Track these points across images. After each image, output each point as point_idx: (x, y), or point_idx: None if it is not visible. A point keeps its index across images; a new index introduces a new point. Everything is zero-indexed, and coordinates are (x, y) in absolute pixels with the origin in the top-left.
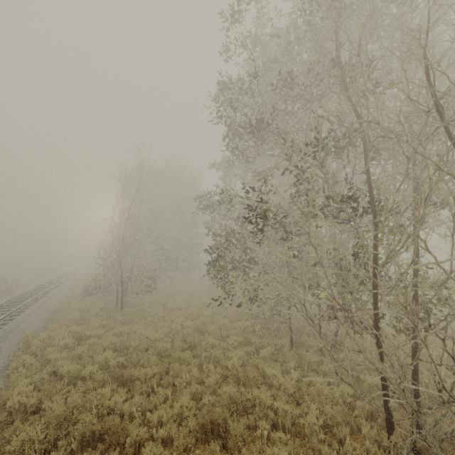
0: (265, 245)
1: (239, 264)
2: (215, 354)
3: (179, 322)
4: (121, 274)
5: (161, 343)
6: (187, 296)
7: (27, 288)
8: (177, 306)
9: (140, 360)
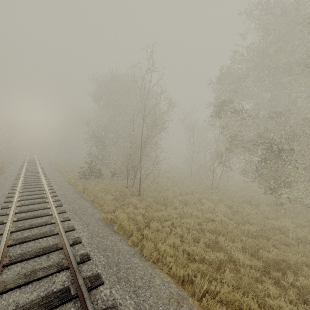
0: (309, 149)
1: (227, 162)
2: (306, 236)
3: (212, 205)
4: (140, 164)
5: (247, 226)
6: (173, 183)
7: (14, 170)
8: (177, 191)
9: (259, 244)
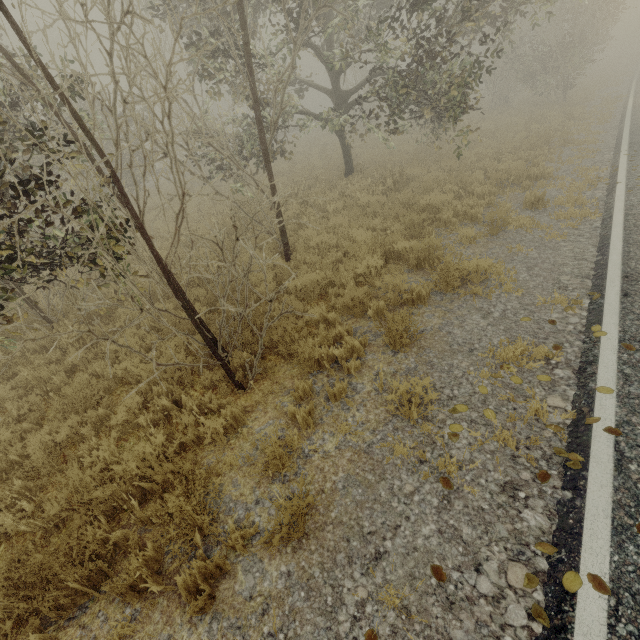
0: None
1: None
2: None
3: None
4: None
5: None
6: None
7: None
8: None
9: None
